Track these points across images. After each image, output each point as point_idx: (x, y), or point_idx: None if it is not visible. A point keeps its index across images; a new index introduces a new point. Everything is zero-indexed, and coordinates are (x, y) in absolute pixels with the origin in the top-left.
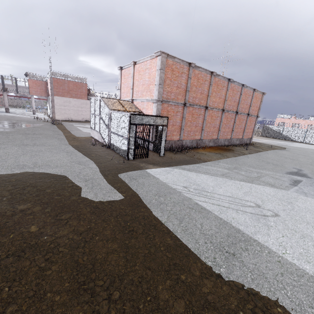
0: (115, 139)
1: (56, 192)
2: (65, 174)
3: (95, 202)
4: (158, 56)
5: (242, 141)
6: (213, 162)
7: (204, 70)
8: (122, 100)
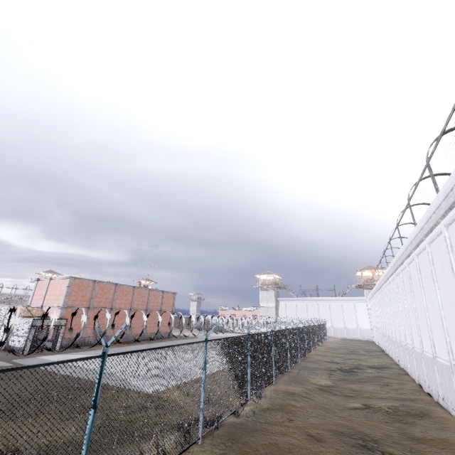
0: (15, 340)
1: None
2: None
3: None
4: (68, 278)
5: (159, 335)
6: (100, 350)
7: (109, 283)
8: (31, 307)
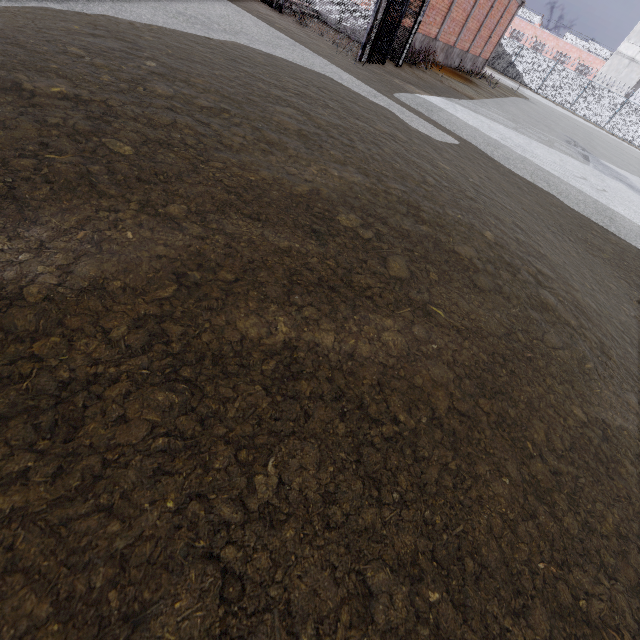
0: None
1: (373, 110)
2: (321, 72)
3: (441, 141)
4: None
5: (475, 63)
6: (481, 103)
7: None
8: None
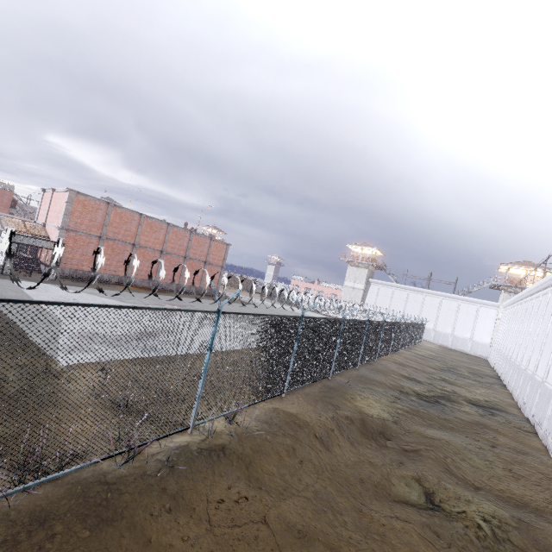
0: None
1: None
2: None
3: None
4: (68, 191)
5: (201, 290)
6: (104, 290)
7: (130, 211)
8: (31, 222)
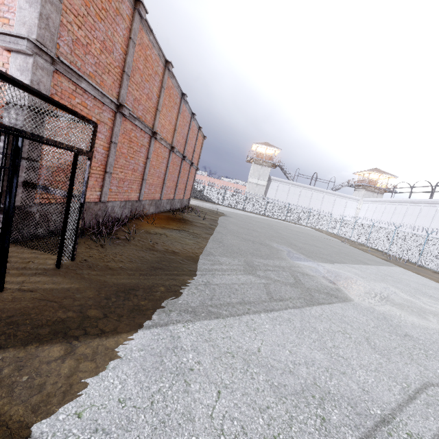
0: None
1: None
2: None
3: None
4: None
5: (183, 202)
6: (207, 258)
7: (157, 47)
8: None
